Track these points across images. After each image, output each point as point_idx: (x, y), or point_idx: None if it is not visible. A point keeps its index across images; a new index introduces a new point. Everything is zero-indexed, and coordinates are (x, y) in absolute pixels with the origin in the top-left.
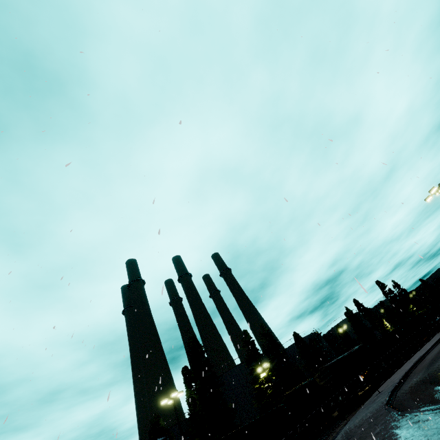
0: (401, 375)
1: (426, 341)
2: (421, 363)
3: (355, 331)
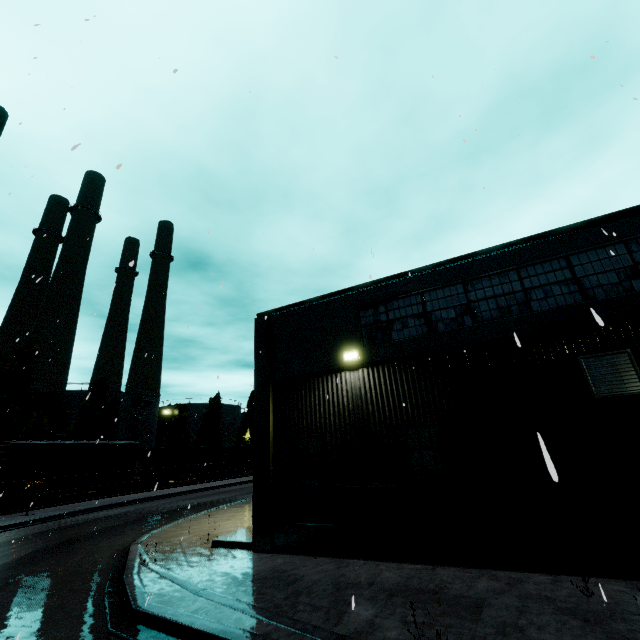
0: (86, 507)
1: (245, 475)
2: (131, 506)
3: (203, 422)
